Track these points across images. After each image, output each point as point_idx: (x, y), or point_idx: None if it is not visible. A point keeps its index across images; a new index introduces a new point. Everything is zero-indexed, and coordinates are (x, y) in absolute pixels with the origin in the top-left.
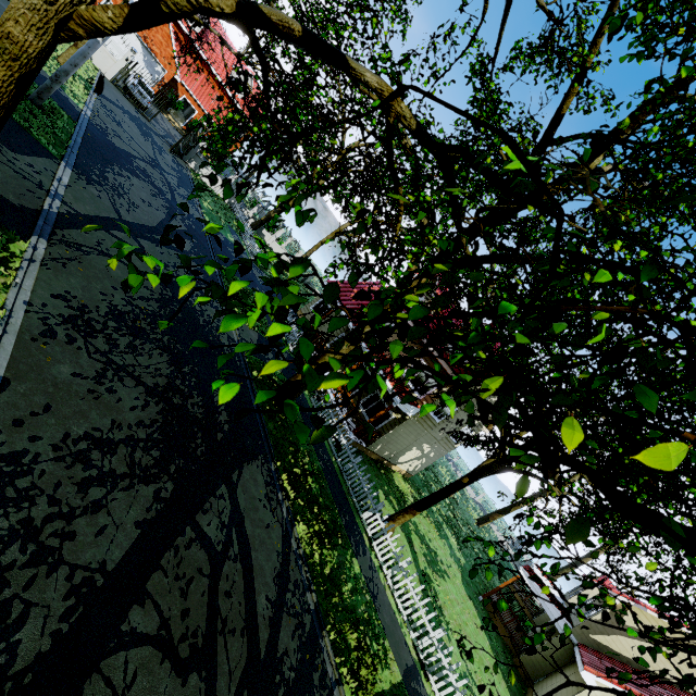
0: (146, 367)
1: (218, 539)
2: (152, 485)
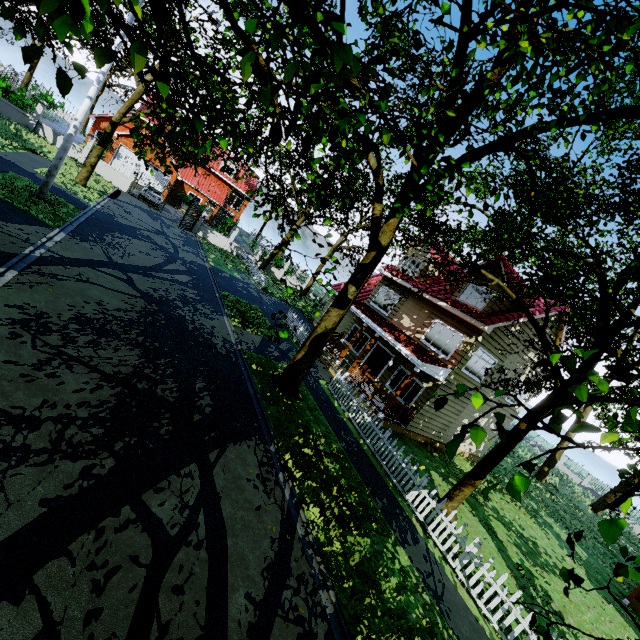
0: (107, 358)
1: (173, 522)
2: (82, 461)
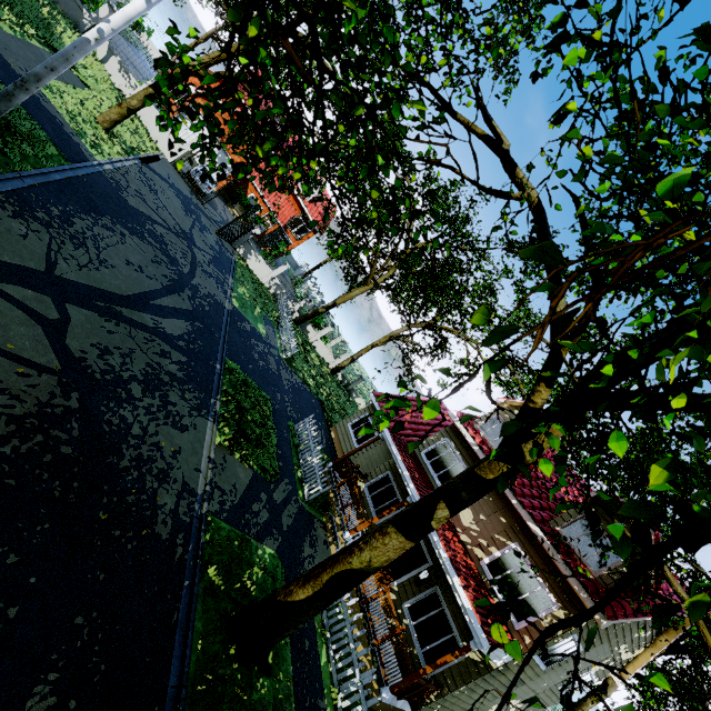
0: None
1: None
2: None
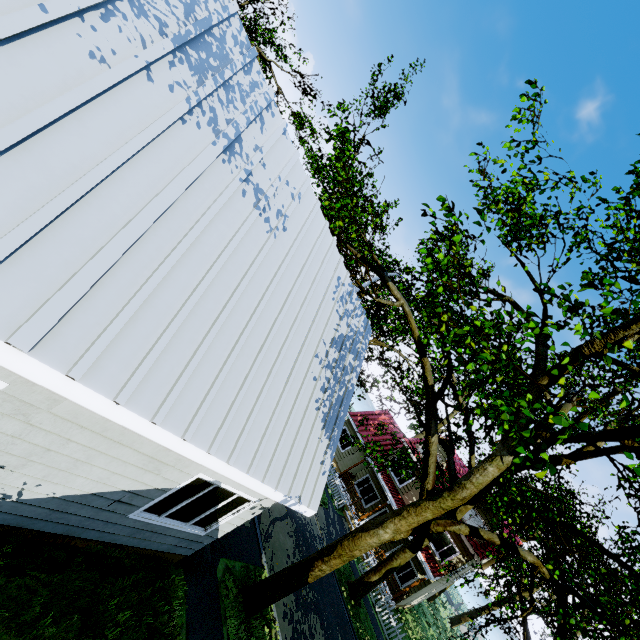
0: None
1: None
2: None
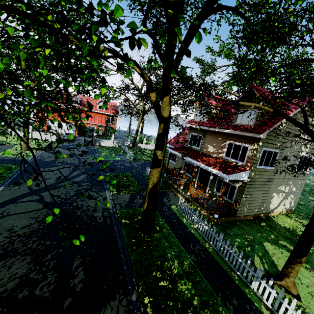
0: None
1: None
2: None
